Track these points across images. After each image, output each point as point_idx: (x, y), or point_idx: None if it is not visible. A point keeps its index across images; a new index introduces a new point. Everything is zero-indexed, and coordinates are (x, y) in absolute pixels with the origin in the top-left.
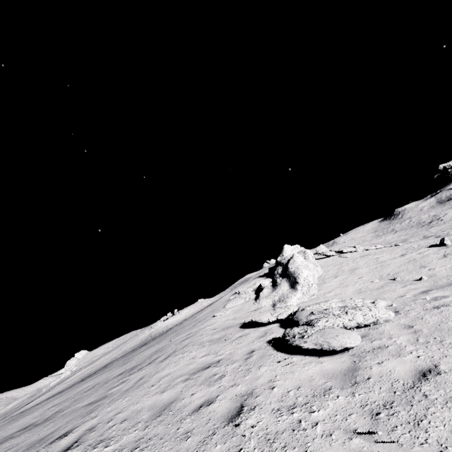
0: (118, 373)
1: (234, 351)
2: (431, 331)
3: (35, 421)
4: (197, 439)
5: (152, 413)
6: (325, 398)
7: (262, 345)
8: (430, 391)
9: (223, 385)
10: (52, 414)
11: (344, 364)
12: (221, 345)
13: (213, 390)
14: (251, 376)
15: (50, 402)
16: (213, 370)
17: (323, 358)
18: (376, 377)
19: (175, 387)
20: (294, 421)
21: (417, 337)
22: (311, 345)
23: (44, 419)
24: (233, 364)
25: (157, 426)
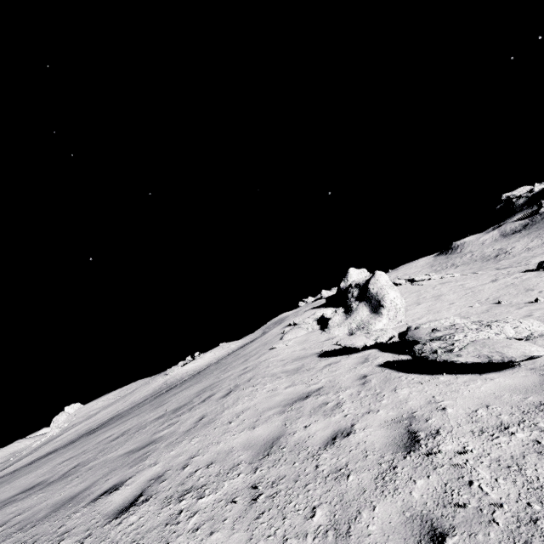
0: (154, 416)
1: (334, 378)
2: None
3: (45, 480)
4: (367, 476)
5: (253, 452)
6: None
7: (373, 369)
8: None
9: (350, 413)
10: (70, 469)
11: (530, 378)
12: (305, 374)
13: (337, 419)
14: (390, 399)
15: (55, 457)
16: (318, 399)
17: (488, 375)
18: None
19: (270, 421)
20: (527, 442)
21: None
22: (471, 358)
23: (59, 475)
24: (345, 390)
25: (273, 466)
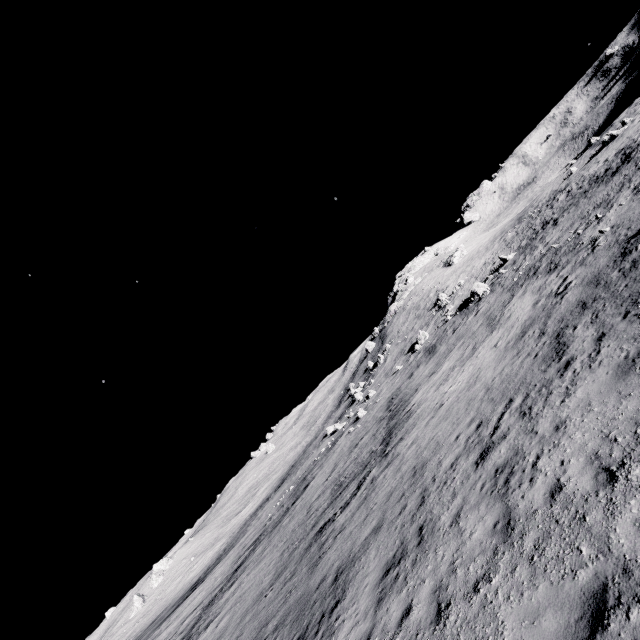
0: None
1: None
2: None
3: None
4: None
5: None
6: None
7: None
8: None
9: None
10: None
11: None
12: None
13: None
14: None
15: None
16: None
17: None
18: None
19: None
20: None
21: None
22: None
23: None
24: None
25: None
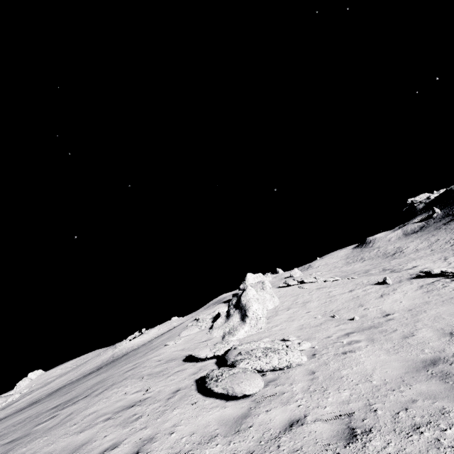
0: (54, 405)
1: (164, 388)
2: (324, 379)
3: None
4: None
5: None
6: (206, 446)
7: (190, 383)
8: (285, 442)
9: (136, 427)
10: None
11: (241, 410)
12: (157, 380)
13: (125, 432)
14: (163, 418)
15: None
16: (135, 409)
17: (229, 402)
18: (256, 425)
19: (94, 427)
20: None
21: (310, 385)
22: (221, 389)
23: None
24: (155, 403)
25: None
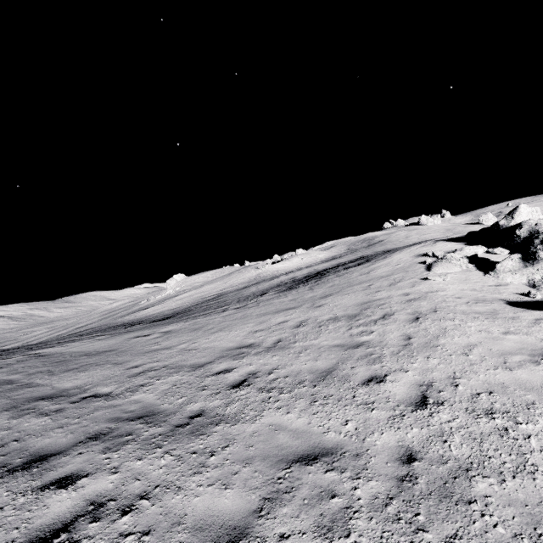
0: (325, 316)
1: None
2: None
3: (256, 343)
4: None
5: (540, 396)
6: None
7: None
8: None
9: None
10: (277, 342)
11: None
12: (515, 323)
13: None
14: None
15: (234, 323)
16: None
17: None
18: None
19: (527, 368)
20: None
21: None
22: None
23: (270, 344)
24: None
25: None
